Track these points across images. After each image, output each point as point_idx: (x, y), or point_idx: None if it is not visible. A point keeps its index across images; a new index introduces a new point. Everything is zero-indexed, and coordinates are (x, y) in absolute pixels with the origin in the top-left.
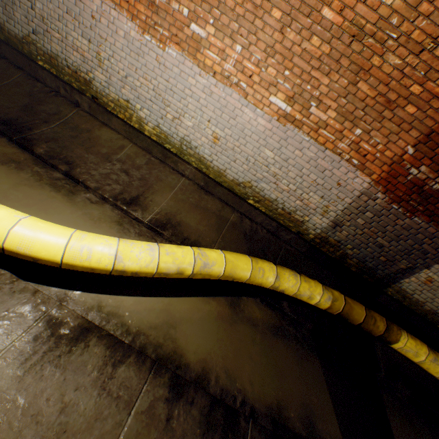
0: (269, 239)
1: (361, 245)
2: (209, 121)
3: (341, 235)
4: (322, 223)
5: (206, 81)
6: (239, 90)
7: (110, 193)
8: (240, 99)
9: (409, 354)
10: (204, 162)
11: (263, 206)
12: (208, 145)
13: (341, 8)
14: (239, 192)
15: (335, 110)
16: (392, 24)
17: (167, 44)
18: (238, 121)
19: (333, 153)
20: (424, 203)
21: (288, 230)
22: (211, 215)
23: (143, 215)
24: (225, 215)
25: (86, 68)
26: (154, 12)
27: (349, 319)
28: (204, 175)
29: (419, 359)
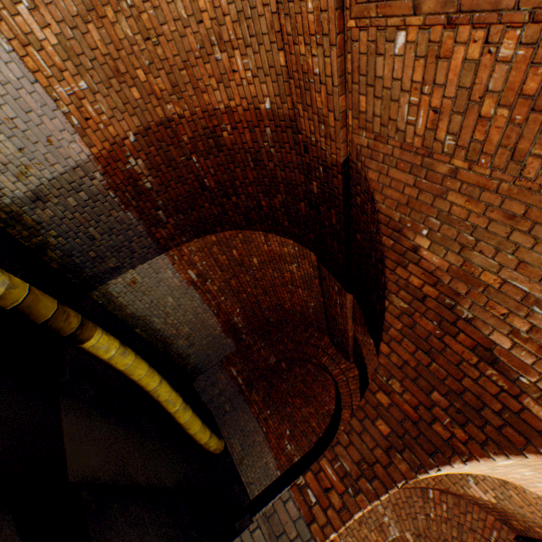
0: None
1: (70, 233)
2: None
3: (45, 215)
4: (17, 191)
5: None
6: None
7: None
8: None
9: (102, 351)
10: None
11: None
12: None
13: None
14: None
15: (58, 37)
16: None
17: None
18: None
19: (48, 95)
20: (139, 199)
21: None
22: None
23: None
24: None
25: None
26: None
27: (34, 315)
28: None
29: (111, 354)
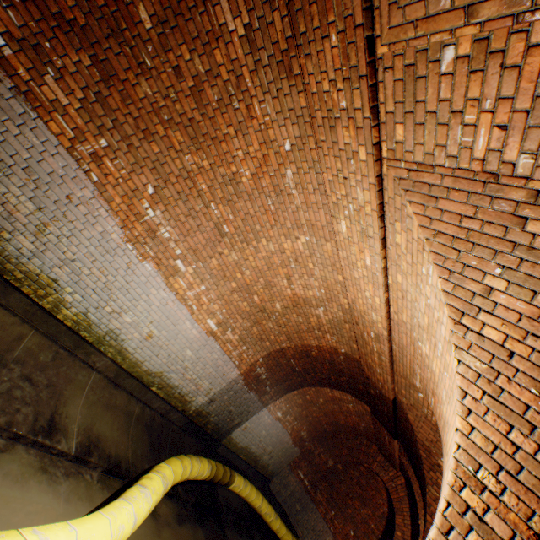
0: (163, 423)
1: (221, 412)
2: (152, 322)
3: (212, 408)
4: (203, 401)
5: (167, 296)
6: (190, 309)
7: (27, 425)
8: (187, 314)
9: (236, 487)
10: (124, 353)
11: (164, 391)
12: (138, 339)
13: (262, 299)
14: (147, 380)
15: (239, 335)
16: (276, 314)
17: (148, 260)
18: (178, 327)
19: (228, 357)
20: (258, 384)
21: (178, 410)
22: (121, 413)
23: (69, 444)
24: (132, 408)
25: (4, 225)
26: (151, 236)
27: (216, 479)
28: (119, 366)
29: (240, 488)
